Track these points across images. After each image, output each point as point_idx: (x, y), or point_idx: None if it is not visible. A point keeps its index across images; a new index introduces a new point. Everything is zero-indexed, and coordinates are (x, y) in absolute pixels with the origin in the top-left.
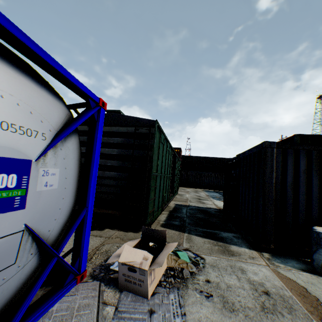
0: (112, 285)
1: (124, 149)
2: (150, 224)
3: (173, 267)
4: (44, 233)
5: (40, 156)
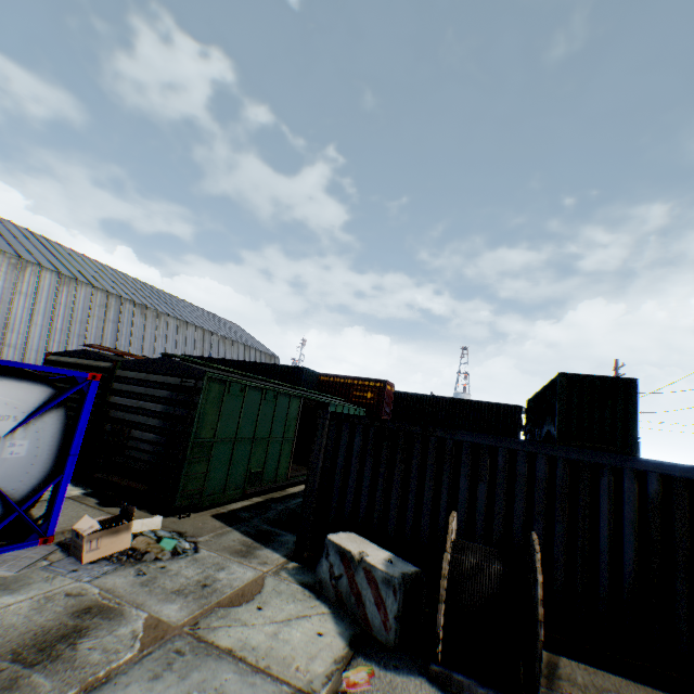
0: (69, 551)
1: (168, 406)
2: (191, 509)
3: (147, 552)
4: (9, 490)
5: (10, 433)
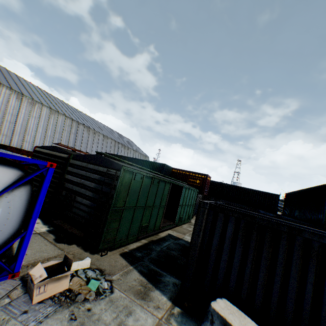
0: (26, 287)
1: (98, 184)
2: (108, 250)
3: (79, 290)
4: None
5: None
